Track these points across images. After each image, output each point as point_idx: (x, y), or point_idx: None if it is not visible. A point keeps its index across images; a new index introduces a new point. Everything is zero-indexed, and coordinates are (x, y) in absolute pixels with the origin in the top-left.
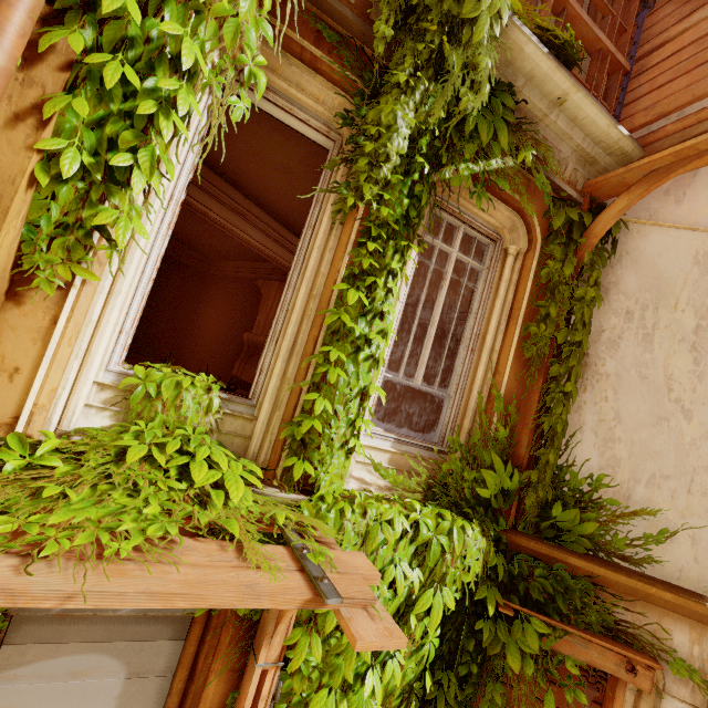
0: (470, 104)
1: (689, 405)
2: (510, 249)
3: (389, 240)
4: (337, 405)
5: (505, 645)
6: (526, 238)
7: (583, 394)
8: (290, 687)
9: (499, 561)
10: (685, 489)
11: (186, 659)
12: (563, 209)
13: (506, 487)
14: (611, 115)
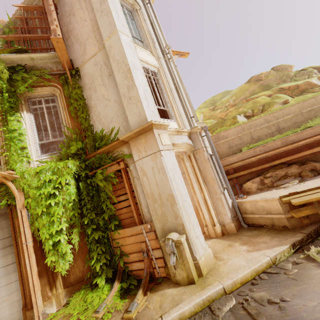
0: (6, 76)
1: (109, 98)
2: (57, 95)
3: (7, 114)
4: (13, 152)
5: (96, 182)
6: (58, 90)
7: (91, 114)
8: (31, 212)
9: (83, 164)
10: (117, 117)
11: (10, 221)
12: (61, 77)
13: (79, 147)
14: (46, 52)
